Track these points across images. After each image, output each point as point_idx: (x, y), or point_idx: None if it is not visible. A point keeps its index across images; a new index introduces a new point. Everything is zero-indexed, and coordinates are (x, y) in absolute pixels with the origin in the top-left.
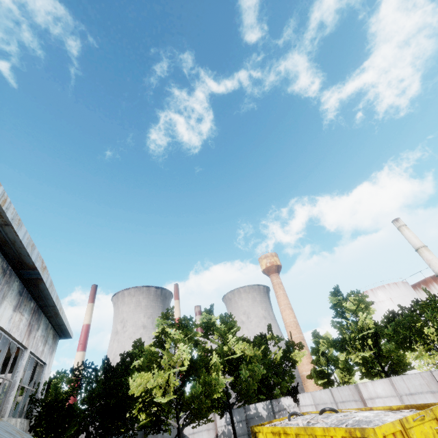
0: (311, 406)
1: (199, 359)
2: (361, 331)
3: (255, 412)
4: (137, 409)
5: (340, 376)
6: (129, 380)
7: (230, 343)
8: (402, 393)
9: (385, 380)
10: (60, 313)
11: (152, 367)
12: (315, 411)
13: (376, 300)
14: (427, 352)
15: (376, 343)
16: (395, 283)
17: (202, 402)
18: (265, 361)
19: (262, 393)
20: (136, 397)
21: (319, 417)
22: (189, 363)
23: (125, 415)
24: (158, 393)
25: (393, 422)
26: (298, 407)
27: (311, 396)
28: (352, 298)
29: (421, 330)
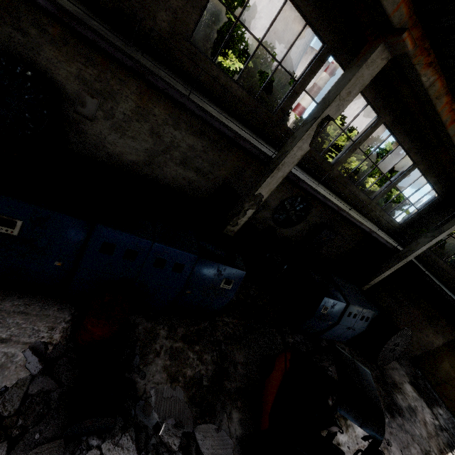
0: None
1: None
2: None
3: None
4: None
5: None
6: None
7: None
8: None
9: None
10: None
11: None
12: None
13: None
14: None
15: None
16: None
17: None
18: None
19: None
20: None
21: None
22: None
23: None
24: None
25: None
26: None
27: None
28: None
29: None
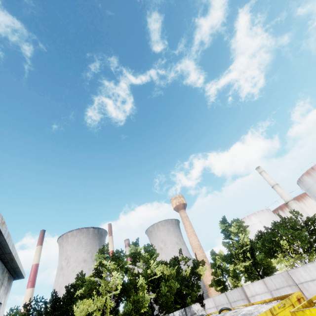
0: (213, 308)
1: (129, 282)
2: (242, 247)
3: None
4: None
5: (231, 282)
6: (73, 307)
7: (152, 266)
8: (271, 289)
9: (260, 281)
10: (15, 258)
11: (92, 294)
12: (216, 312)
13: (251, 223)
14: (284, 257)
15: (252, 254)
16: (262, 210)
17: None
18: (179, 277)
19: (178, 303)
20: None
21: (218, 315)
22: (122, 287)
23: None
24: (97, 315)
25: (266, 311)
26: (204, 310)
27: (213, 300)
28: (234, 224)
29: (278, 243)
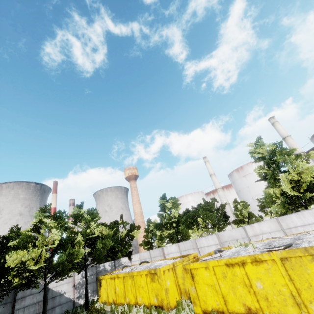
0: (138, 261)
1: (67, 239)
2: (172, 219)
3: (103, 268)
4: (12, 276)
5: (157, 243)
6: (5, 256)
7: (92, 227)
8: (181, 250)
9: (176, 244)
10: None
11: (28, 246)
12: (138, 263)
13: (187, 200)
14: (197, 229)
15: (177, 225)
16: (198, 192)
17: (66, 266)
18: (115, 237)
19: (109, 257)
20: (11, 268)
21: (138, 266)
22: (59, 242)
23: (0, 281)
24: (31, 263)
25: (170, 264)
26: (131, 262)
27: (139, 255)
28: (171, 201)
29: (196, 219)
